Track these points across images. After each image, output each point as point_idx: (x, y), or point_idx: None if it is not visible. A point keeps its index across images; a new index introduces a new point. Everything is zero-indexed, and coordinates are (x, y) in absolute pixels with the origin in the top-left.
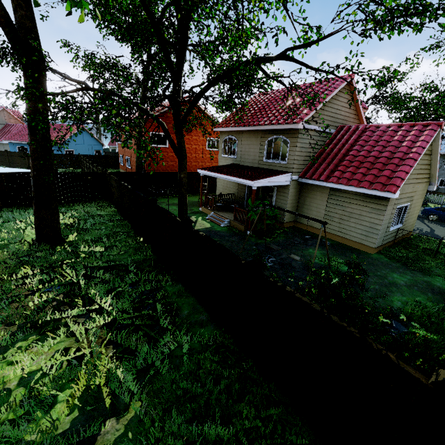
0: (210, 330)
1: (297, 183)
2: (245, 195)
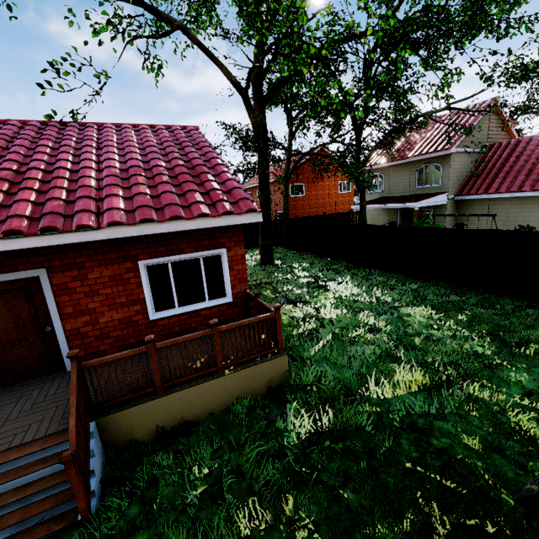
0: (424, 283)
1: (453, 202)
2: (398, 223)
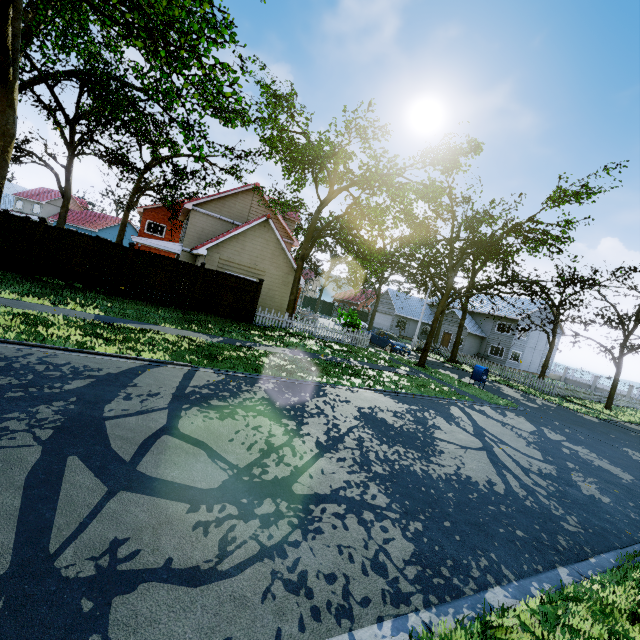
0: None
1: (190, 256)
2: None
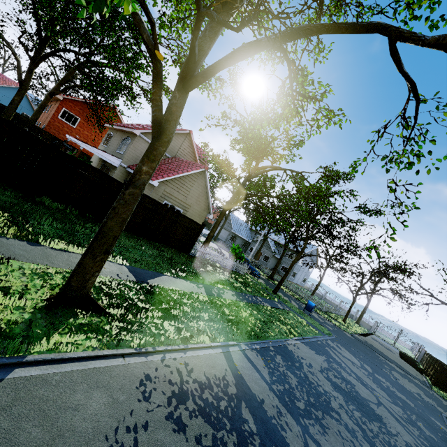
0: None
1: (125, 171)
2: None
